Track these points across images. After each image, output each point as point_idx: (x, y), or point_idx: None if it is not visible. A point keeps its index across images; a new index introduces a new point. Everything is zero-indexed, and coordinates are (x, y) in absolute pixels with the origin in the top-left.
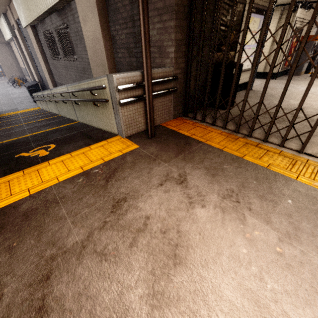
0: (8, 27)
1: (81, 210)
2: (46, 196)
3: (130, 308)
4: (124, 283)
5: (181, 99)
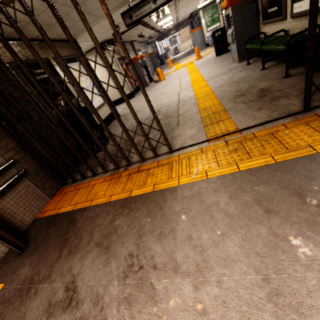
0: None
1: None
2: None
3: None
4: None
5: (44, 173)
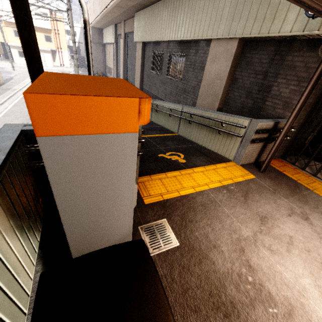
0: (114, 35)
1: (238, 215)
2: (208, 196)
3: (305, 287)
4: (295, 272)
5: (287, 145)
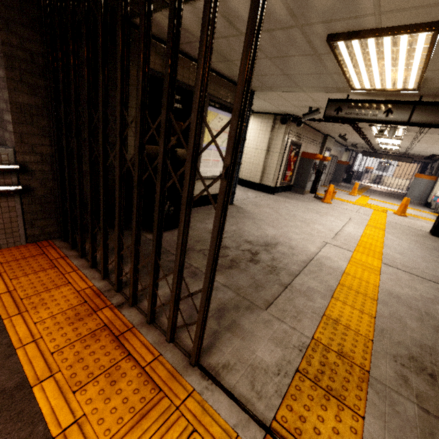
0: None
1: None
2: None
3: None
4: None
5: (52, 207)
